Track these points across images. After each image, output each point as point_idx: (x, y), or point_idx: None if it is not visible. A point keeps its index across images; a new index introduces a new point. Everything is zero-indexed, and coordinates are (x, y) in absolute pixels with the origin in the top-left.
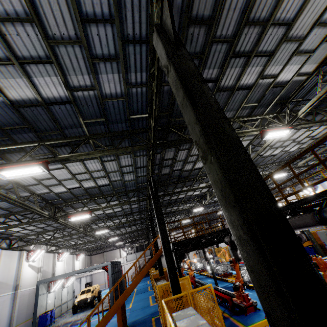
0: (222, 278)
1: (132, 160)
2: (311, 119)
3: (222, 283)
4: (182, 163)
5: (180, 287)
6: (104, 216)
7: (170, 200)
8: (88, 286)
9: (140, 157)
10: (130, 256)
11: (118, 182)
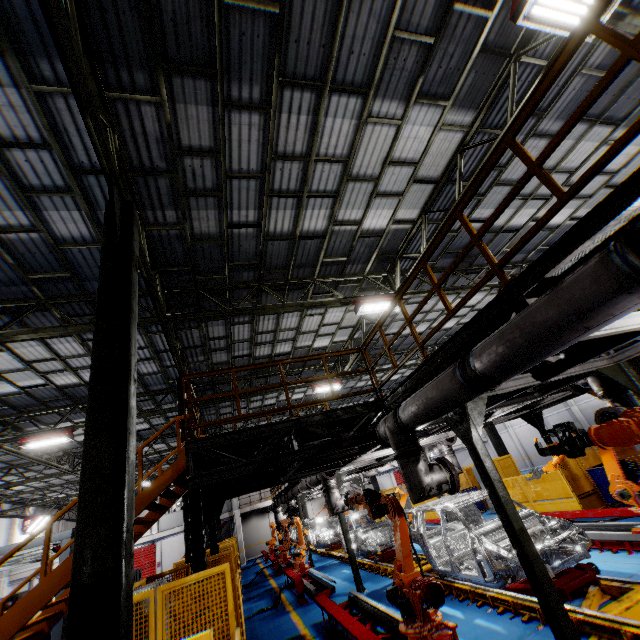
0: (376, 563)
1: (34, 111)
2: (632, 79)
3: (375, 580)
4: (256, 195)
5: (118, 635)
6: (57, 398)
7: (253, 359)
8: (11, 604)
9: (69, 101)
10: (169, 518)
11: (30, 240)
